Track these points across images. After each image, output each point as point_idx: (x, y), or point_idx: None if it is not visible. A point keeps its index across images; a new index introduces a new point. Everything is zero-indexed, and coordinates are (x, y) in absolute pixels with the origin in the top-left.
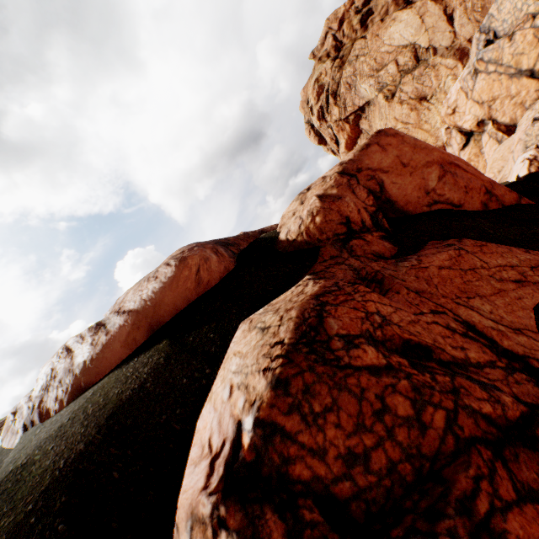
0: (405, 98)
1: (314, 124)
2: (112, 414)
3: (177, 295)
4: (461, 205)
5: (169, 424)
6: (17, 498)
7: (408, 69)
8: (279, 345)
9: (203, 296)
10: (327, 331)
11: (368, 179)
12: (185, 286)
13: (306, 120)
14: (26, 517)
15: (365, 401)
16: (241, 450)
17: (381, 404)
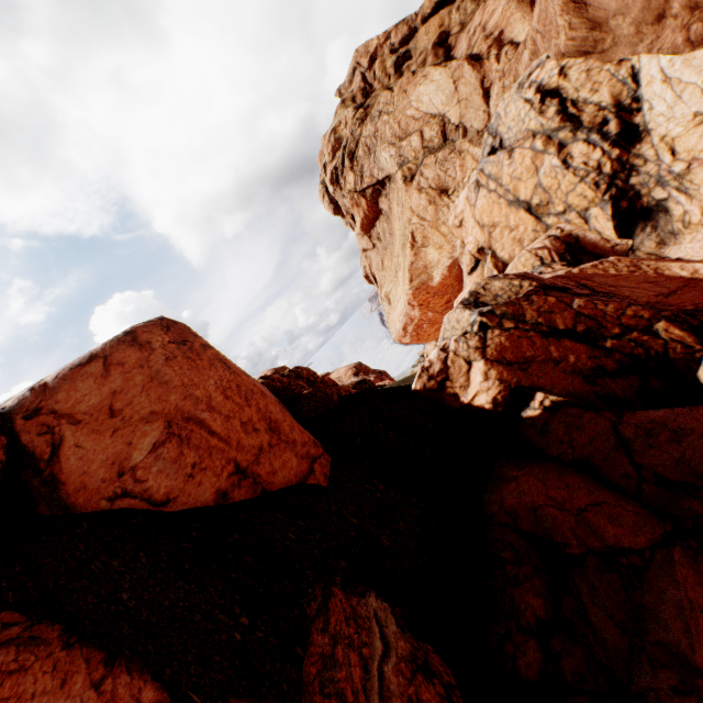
0: (425, 186)
1: (328, 187)
2: None
3: None
4: (172, 500)
5: None
6: None
7: (433, 147)
8: None
9: None
10: None
11: (42, 432)
12: None
13: (322, 178)
14: None
15: None
16: None
17: None
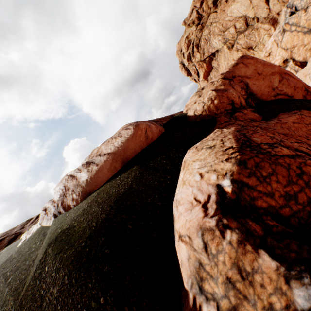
0: (239, 48)
1: (185, 63)
2: (116, 200)
3: (135, 144)
4: (292, 96)
5: (154, 203)
6: (71, 242)
7: (241, 30)
8: (230, 149)
9: (150, 145)
10: (255, 142)
11: (239, 82)
12: (140, 140)
13: (180, 61)
14: (82, 248)
15: (291, 169)
16: (227, 194)
17: (300, 171)
